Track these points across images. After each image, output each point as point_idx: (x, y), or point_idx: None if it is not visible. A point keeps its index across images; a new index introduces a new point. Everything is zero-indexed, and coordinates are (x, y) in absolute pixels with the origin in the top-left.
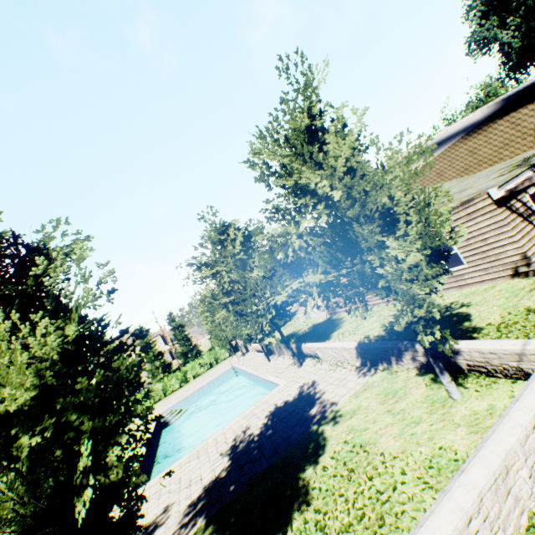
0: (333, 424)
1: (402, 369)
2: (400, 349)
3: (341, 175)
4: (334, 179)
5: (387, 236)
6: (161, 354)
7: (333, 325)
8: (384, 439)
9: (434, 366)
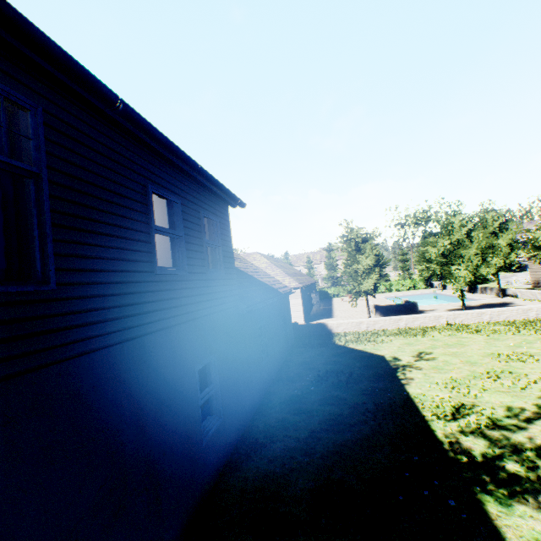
0: None
1: None
2: None
3: None
4: None
5: None
6: None
7: None
8: None
9: None
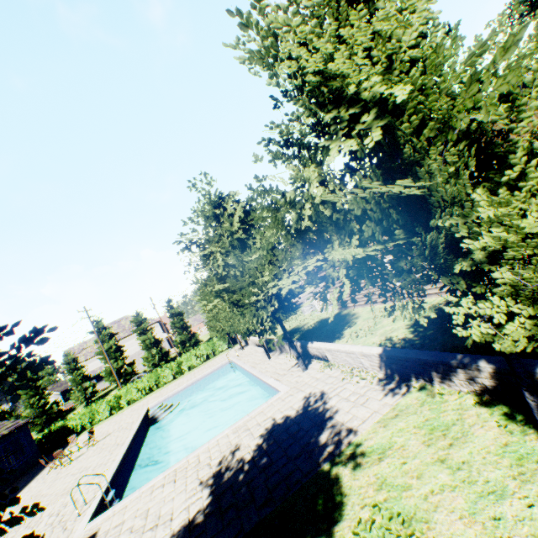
0: (352, 466)
1: (450, 390)
2: (451, 365)
3: (405, 68)
4: (391, 77)
5: (473, 185)
6: (158, 341)
7: (344, 322)
8: (444, 516)
9: (532, 405)
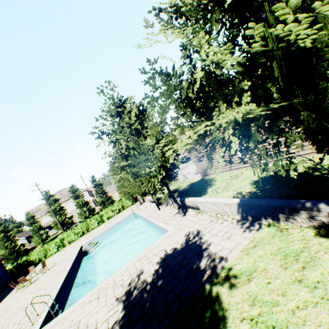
0: (228, 286)
1: (292, 226)
2: (295, 208)
3: None
4: None
5: None
6: (87, 202)
7: (207, 184)
8: None
9: None
